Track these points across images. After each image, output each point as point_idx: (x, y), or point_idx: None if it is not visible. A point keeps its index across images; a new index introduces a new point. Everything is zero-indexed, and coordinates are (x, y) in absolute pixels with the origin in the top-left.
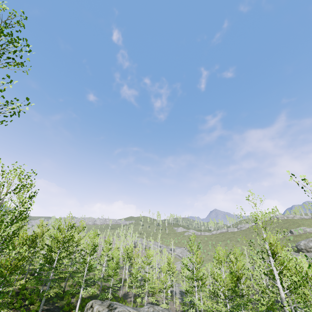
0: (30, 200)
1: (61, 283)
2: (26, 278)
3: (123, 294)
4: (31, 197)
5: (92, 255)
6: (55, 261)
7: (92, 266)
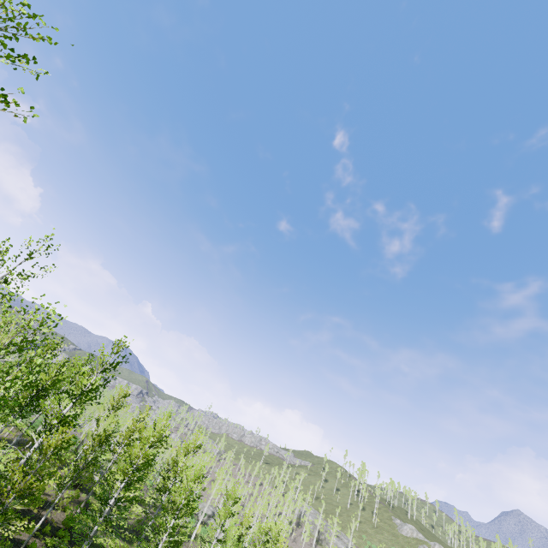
0: (113, 369)
1: (136, 543)
2: (84, 504)
3: None
4: (117, 363)
5: (190, 515)
6: (112, 501)
7: (181, 541)
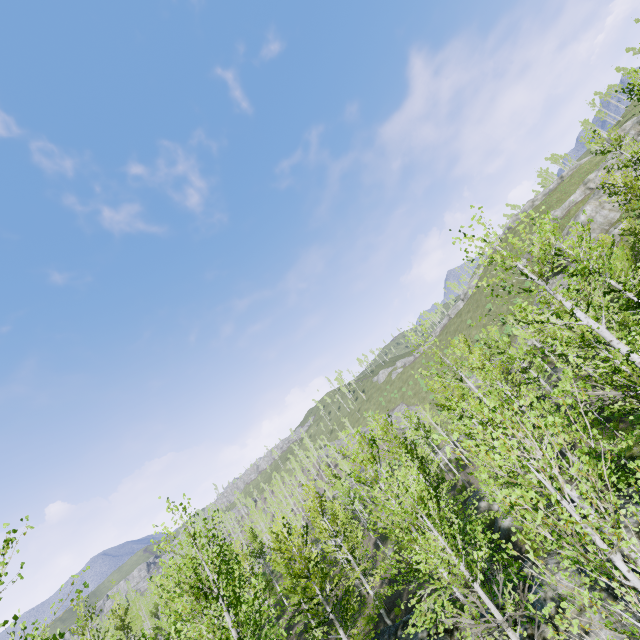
0: None
1: None
2: None
3: (286, 624)
4: None
5: None
6: None
7: None
